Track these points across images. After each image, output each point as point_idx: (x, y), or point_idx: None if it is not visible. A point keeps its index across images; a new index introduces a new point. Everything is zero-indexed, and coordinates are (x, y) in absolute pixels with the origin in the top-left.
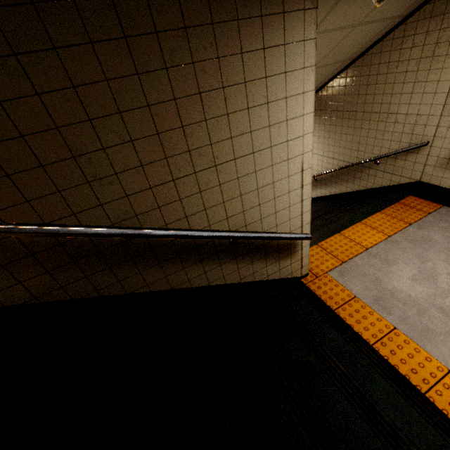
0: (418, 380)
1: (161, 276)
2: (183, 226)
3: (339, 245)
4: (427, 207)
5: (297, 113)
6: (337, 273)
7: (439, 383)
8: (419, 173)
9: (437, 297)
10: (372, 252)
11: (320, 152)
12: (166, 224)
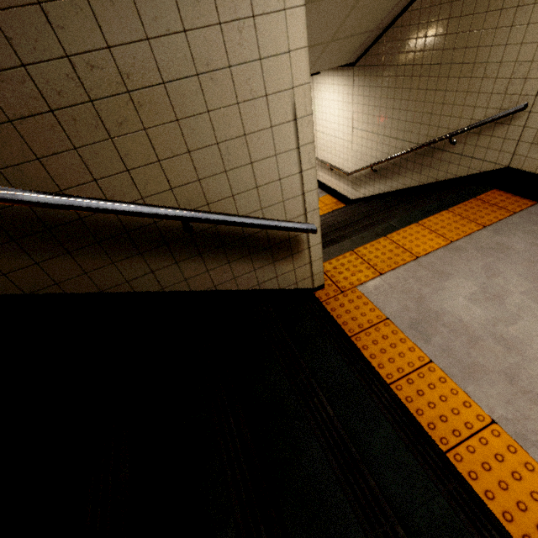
0: (446, 431)
1: (77, 272)
2: (93, 195)
3: (381, 251)
4: (513, 205)
5: (271, 4)
6: (369, 288)
7: (474, 437)
8: (509, 155)
9: (499, 324)
10: (423, 261)
11: (381, 131)
12: (61, 189)
